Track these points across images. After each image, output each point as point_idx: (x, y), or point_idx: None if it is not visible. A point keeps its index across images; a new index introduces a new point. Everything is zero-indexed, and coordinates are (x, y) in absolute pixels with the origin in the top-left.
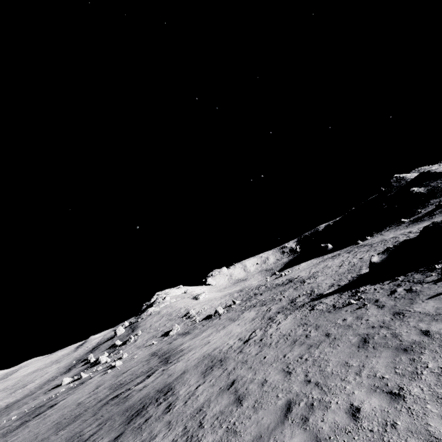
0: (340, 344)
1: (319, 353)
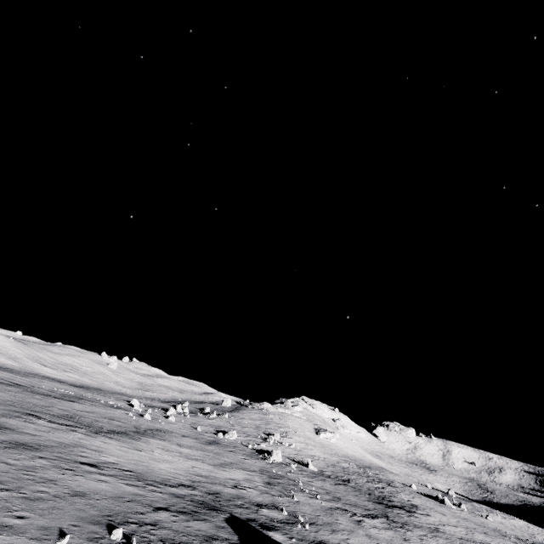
0: None
1: None
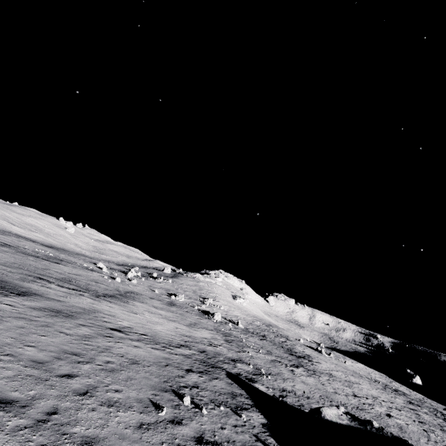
0: (12, 382)
1: (1, 366)
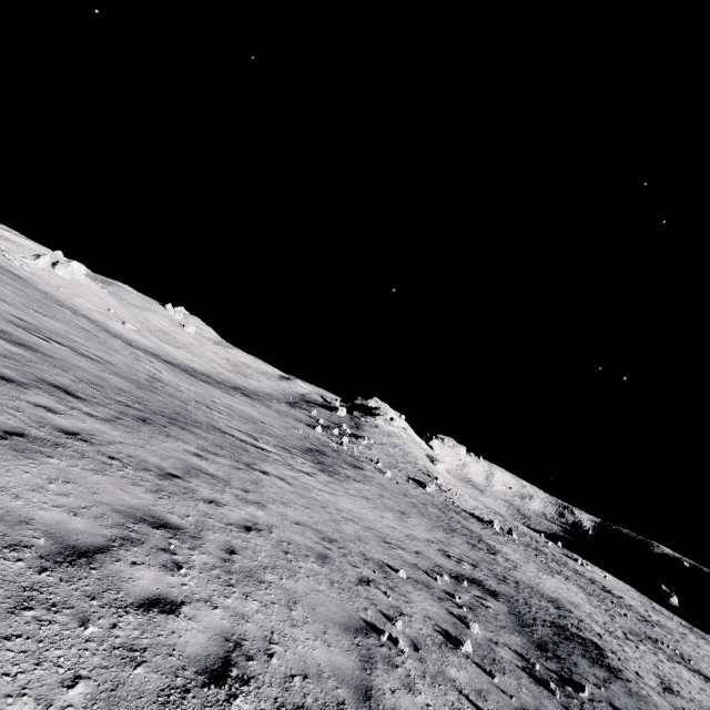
0: None
1: None
